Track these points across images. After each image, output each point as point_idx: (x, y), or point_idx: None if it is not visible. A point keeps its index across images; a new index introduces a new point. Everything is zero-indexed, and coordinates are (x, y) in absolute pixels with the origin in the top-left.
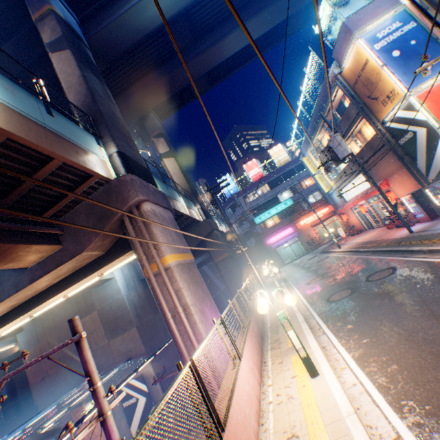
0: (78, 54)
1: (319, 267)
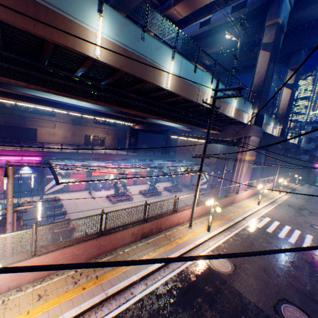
0: (272, 54)
1: (315, 199)
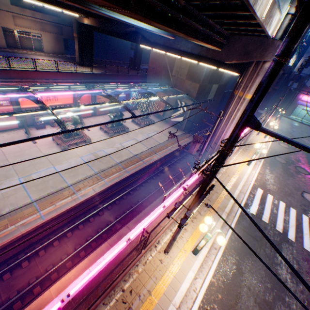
0: None
1: None
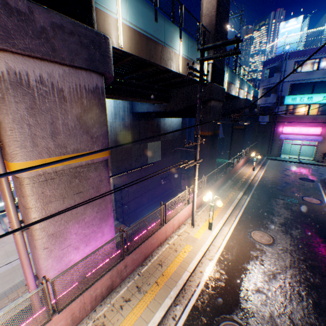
0: None
1: (291, 214)
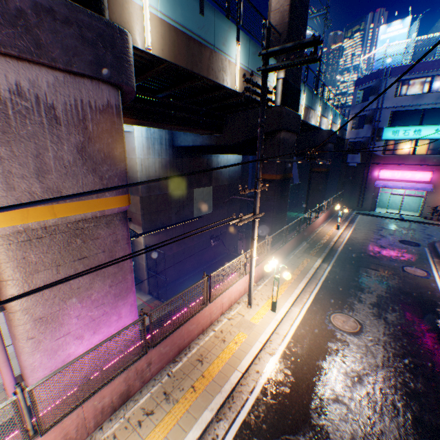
0: None
1: (386, 291)
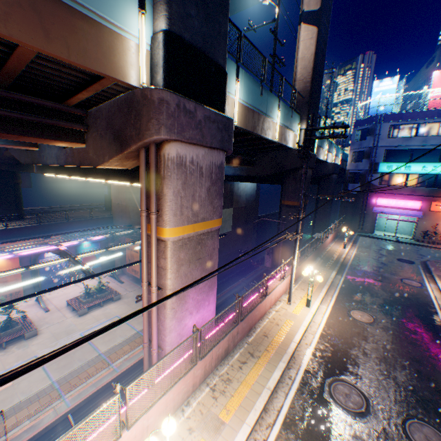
0: None
1: (390, 296)
